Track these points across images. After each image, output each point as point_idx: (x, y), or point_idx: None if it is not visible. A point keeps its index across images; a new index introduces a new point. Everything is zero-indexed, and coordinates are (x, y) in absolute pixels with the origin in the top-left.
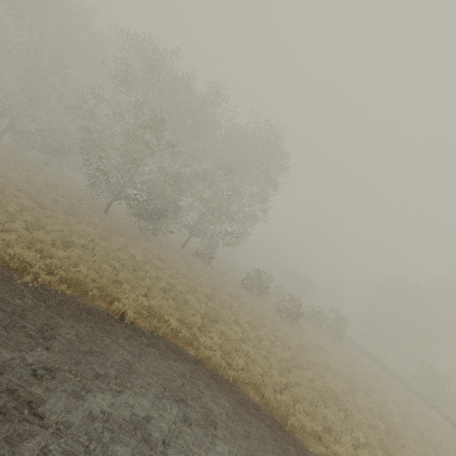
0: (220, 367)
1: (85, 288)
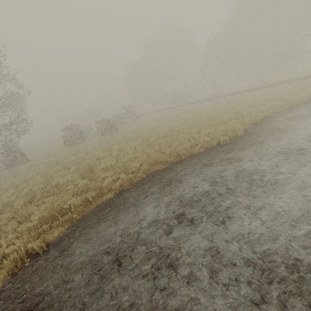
0: (131, 179)
1: None
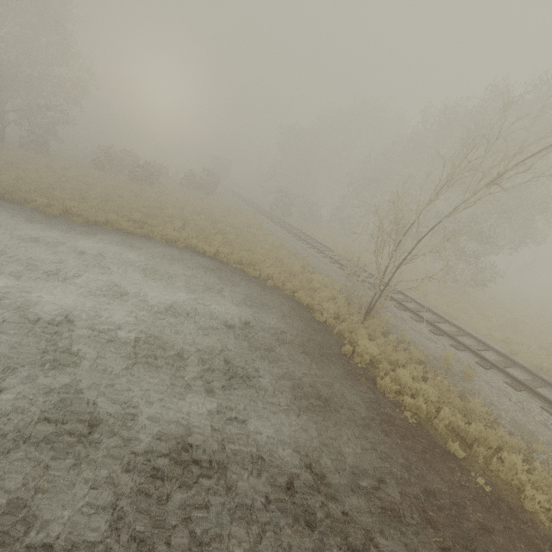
0: None
1: None
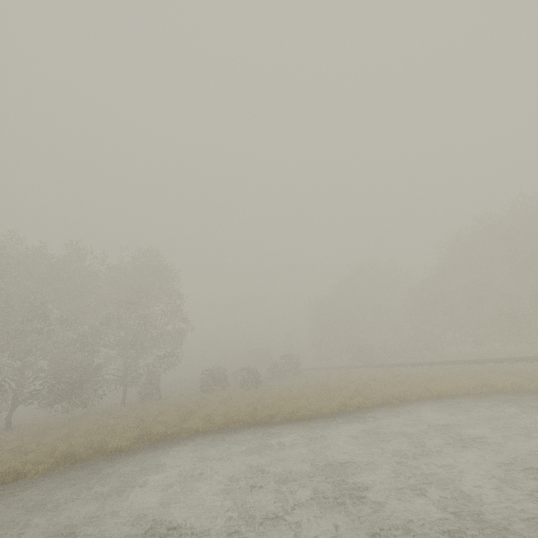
0: (207, 429)
1: (77, 458)
